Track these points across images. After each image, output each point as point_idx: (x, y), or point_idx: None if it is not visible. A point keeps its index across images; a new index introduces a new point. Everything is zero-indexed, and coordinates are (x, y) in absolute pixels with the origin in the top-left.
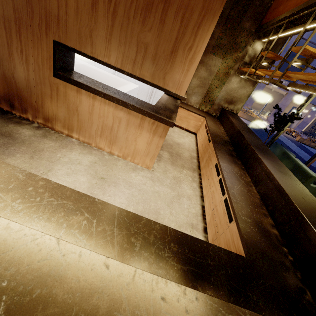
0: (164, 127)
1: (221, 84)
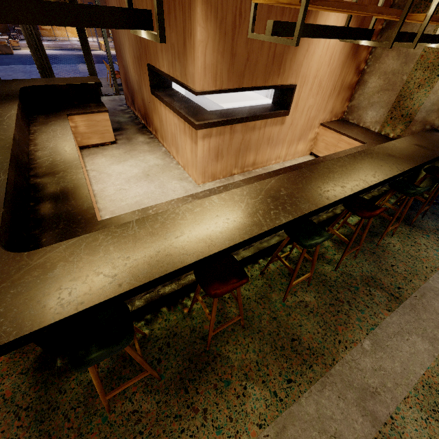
0: (195, 130)
1: (433, 77)
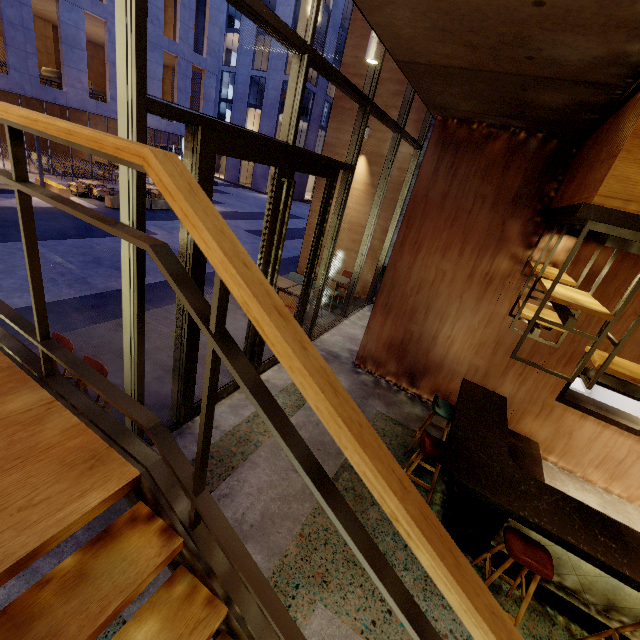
0: None
1: None
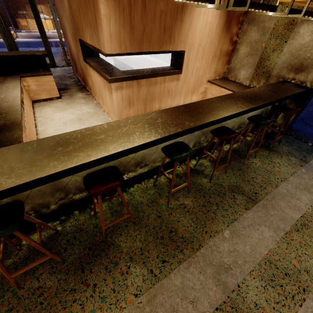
0: (110, 84)
1: (282, 43)
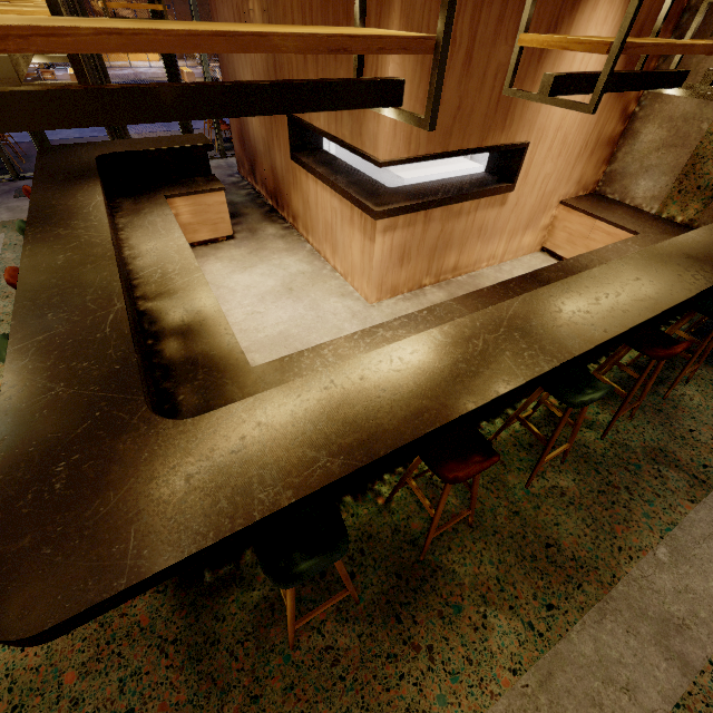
0: (371, 220)
1: None
